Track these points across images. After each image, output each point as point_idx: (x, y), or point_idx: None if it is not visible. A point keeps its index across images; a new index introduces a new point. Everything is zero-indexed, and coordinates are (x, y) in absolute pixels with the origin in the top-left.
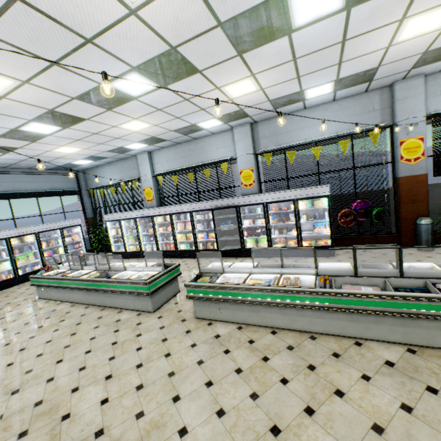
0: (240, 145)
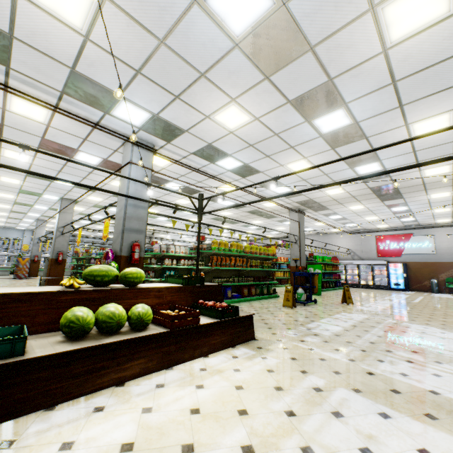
0: (27, 236)
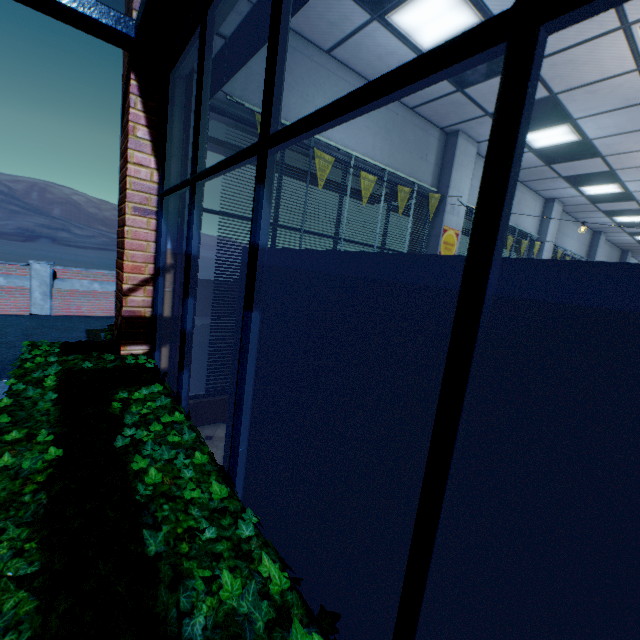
0: (552, 227)
